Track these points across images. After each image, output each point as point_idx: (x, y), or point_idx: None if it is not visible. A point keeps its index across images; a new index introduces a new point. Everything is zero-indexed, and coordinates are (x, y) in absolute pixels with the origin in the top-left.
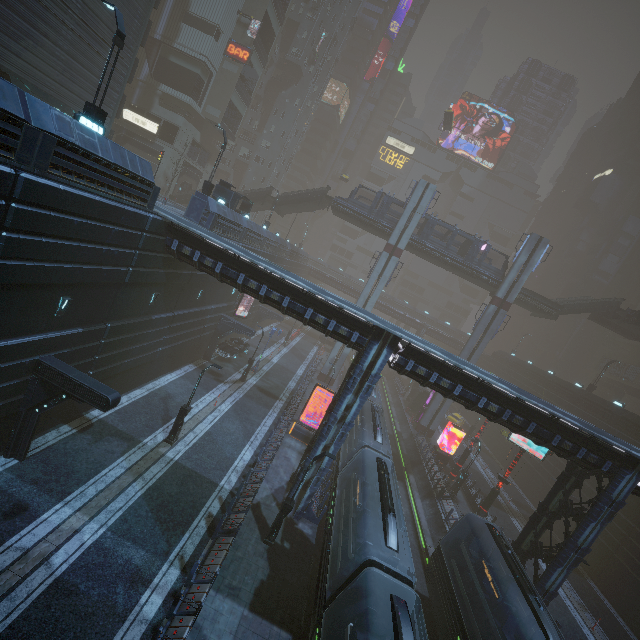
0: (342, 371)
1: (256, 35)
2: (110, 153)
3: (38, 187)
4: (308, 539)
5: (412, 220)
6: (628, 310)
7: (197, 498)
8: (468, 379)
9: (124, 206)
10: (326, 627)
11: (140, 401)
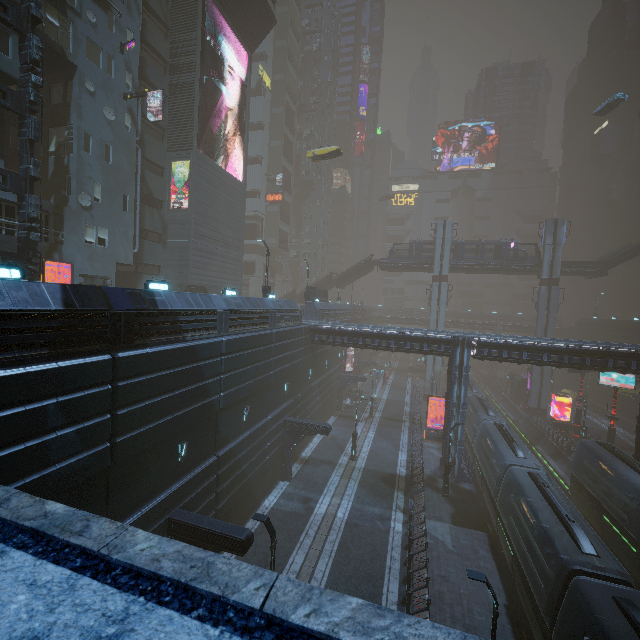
0: (441, 389)
1: (282, 182)
2: (285, 305)
3: (278, 334)
4: (471, 492)
5: (444, 251)
6: None
7: (388, 483)
8: (527, 346)
9: (296, 327)
10: (501, 510)
11: (320, 444)
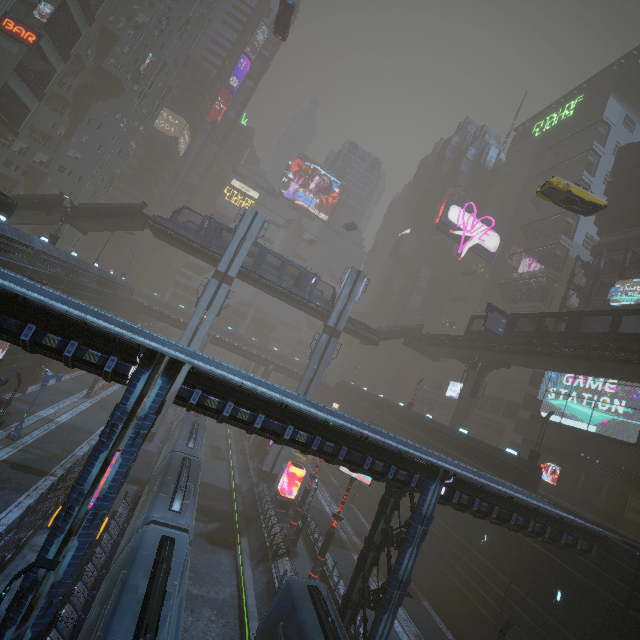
0: (172, 421)
1: (47, 19)
2: None
3: None
4: None
5: (242, 247)
6: (428, 334)
7: None
8: (270, 405)
9: None
10: None
11: None
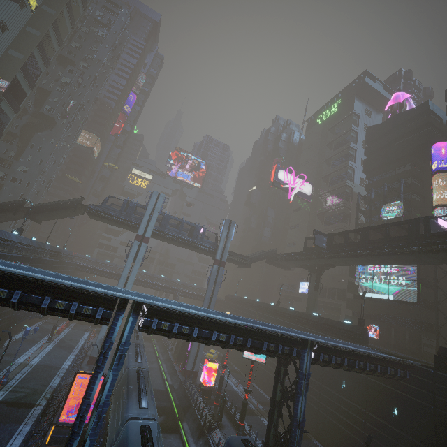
0: (114, 347)
1: (5, 90)
2: None
3: None
4: None
5: (153, 217)
6: (280, 254)
7: None
8: (201, 321)
9: None
10: None
11: None
